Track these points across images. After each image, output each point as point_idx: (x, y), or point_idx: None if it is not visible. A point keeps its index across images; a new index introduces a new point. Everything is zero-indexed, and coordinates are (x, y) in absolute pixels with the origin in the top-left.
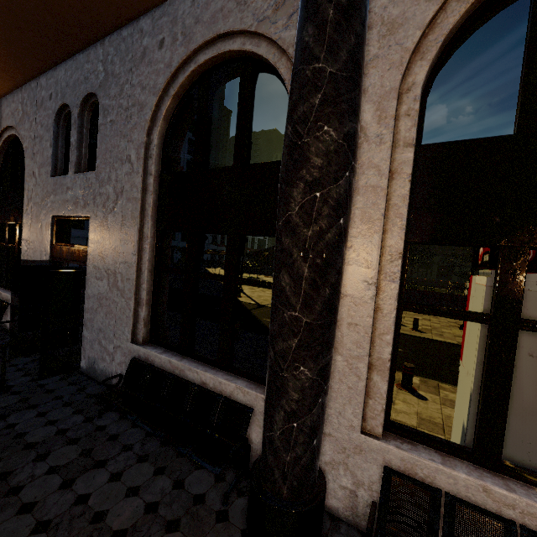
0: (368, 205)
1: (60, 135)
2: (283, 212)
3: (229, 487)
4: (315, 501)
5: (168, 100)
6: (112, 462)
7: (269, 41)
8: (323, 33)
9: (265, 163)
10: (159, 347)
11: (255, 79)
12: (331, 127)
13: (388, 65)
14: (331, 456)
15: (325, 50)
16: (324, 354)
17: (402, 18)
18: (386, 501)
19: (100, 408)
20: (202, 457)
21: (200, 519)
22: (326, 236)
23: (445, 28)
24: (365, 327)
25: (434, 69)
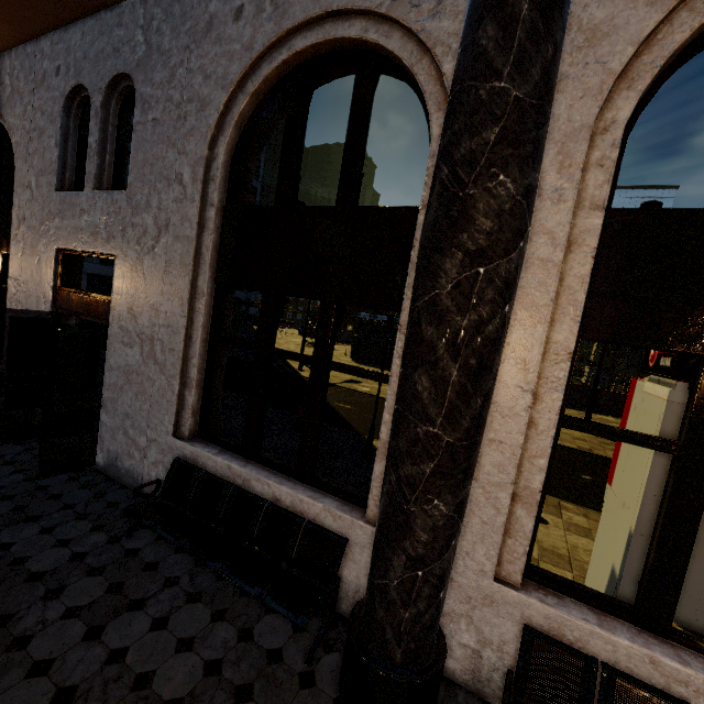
0: (533, 285)
1: (71, 130)
2: (426, 289)
3: (315, 642)
4: (436, 667)
5: (243, 99)
6: (152, 602)
7: (405, 31)
8: (510, 36)
9: (384, 207)
10: (211, 445)
11: (376, 83)
12: (508, 176)
13: (582, 92)
14: (451, 605)
15: (512, 63)
16: (465, 484)
17: (609, 24)
18: (525, 669)
19: (128, 523)
20: (281, 603)
21: (278, 684)
22: (487, 328)
23: (667, 48)
24: (513, 447)
25: (641, 103)
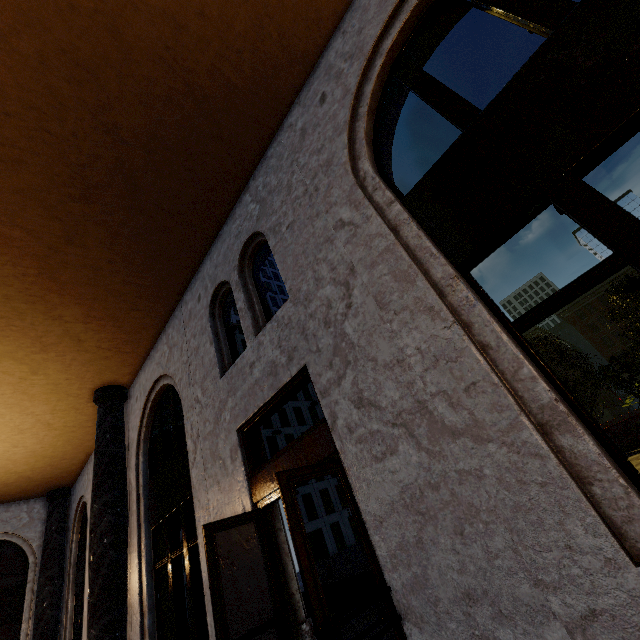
0: None
1: (219, 326)
2: None
3: None
4: None
5: (362, 121)
6: None
7: None
8: None
9: None
10: None
11: None
12: None
13: None
14: None
15: None
16: None
17: None
18: None
19: None
20: None
21: None
22: None
23: None
24: None
25: None
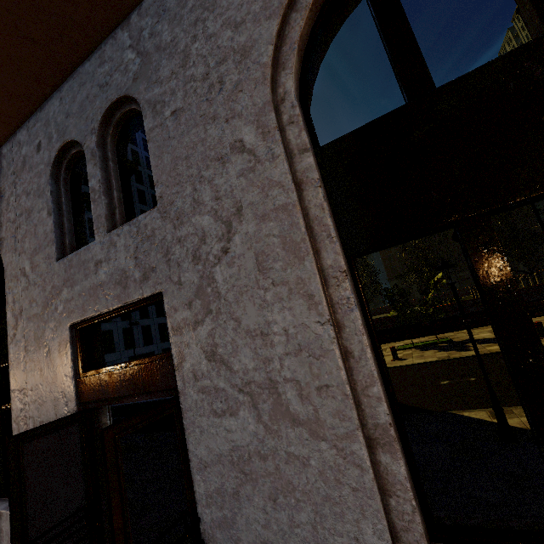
0: None
1: (63, 195)
2: None
3: None
4: None
5: (302, 15)
6: None
7: None
8: None
9: None
10: None
11: None
12: None
13: None
14: None
15: None
16: None
17: None
18: None
19: None
20: None
21: None
22: None
23: None
24: None
25: None
